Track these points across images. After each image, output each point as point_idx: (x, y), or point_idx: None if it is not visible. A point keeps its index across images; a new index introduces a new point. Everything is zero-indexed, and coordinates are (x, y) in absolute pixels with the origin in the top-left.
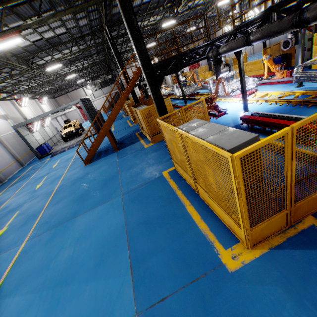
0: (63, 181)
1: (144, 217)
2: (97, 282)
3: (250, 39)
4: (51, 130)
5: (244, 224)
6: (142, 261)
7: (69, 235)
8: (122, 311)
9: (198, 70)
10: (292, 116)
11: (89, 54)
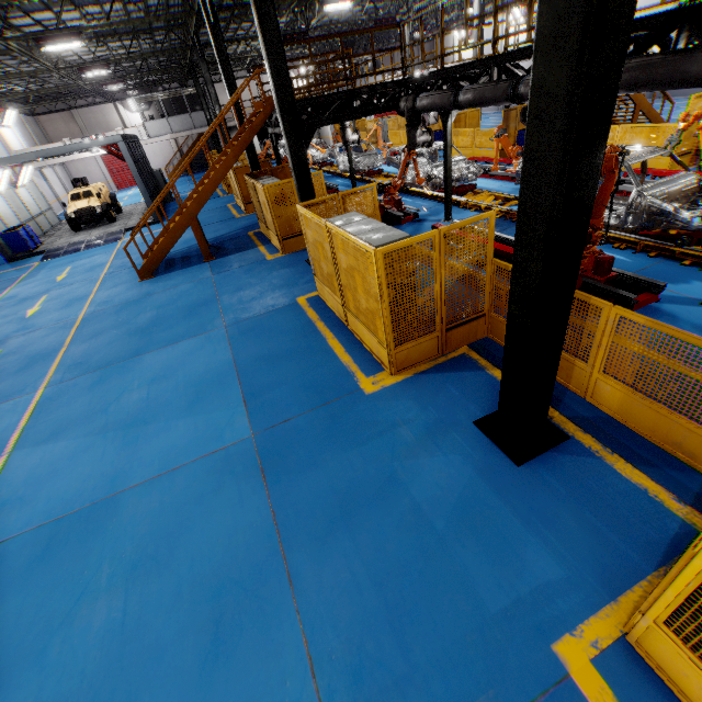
0: (95, 304)
1: (264, 352)
2: (196, 417)
3: (459, 99)
4: (35, 198)
5: (388, 339)
6: (261, 394)
7: (134, 376)
8: (234, 435)
9: (390, 122)
10: (499, 235)
11: (146, 28)
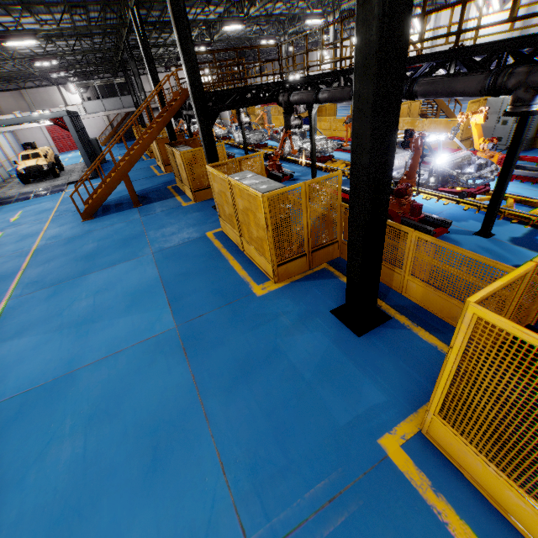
0: (46, 238)
1: (183, 270)
2: (132, 316)
3: (319, 97)
4: None
5: (272, 257)
6: (181, 299)
7: (82, 290)
8: (162, 327)
9: (273, 110)
10: (348, 190)
11: (87, 33)
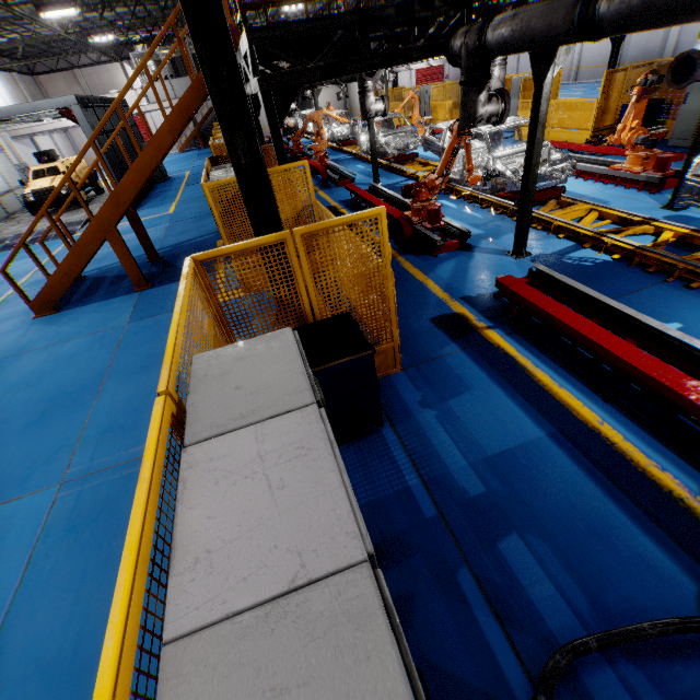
0: None
1: (68, 633)
2: None
3: (598, 10)
4: (3, 172)
5: None
6: None
7: None
8: None
9: (434, 90)
10: (647, 322)
11: None
